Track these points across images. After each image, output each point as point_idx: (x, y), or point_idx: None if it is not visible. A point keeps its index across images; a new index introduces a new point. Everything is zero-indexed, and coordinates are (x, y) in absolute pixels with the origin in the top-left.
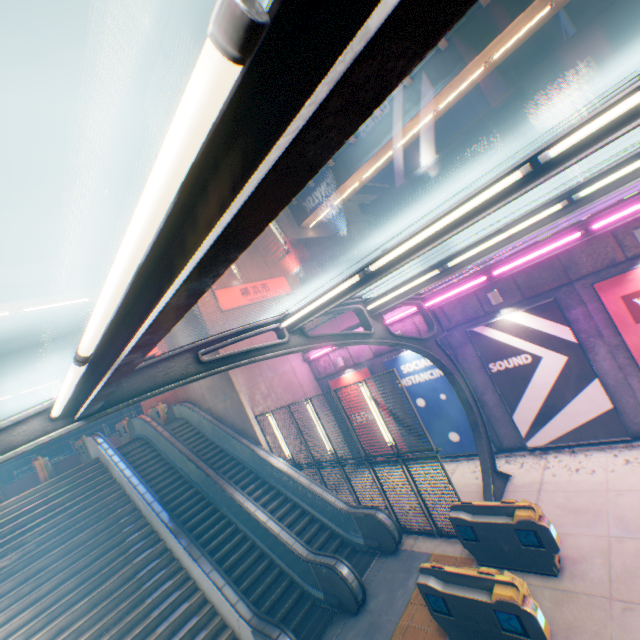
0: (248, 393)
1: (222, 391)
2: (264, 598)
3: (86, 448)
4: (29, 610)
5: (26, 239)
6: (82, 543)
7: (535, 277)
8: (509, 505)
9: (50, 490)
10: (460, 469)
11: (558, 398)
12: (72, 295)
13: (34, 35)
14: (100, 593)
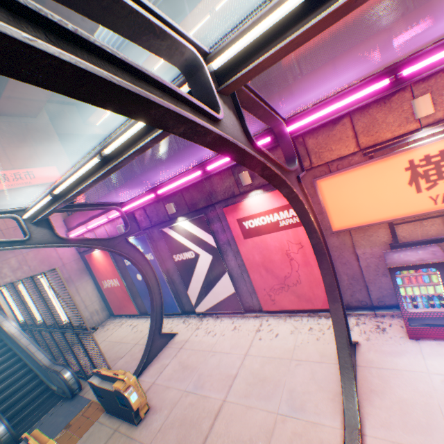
0: None
1: None
2: None
3: None
4: None
5: None
6: None
7: (195, 197)
8: (116, 377)
9: None
10: None
11: (210, 283)
12: None
13: None
14: None
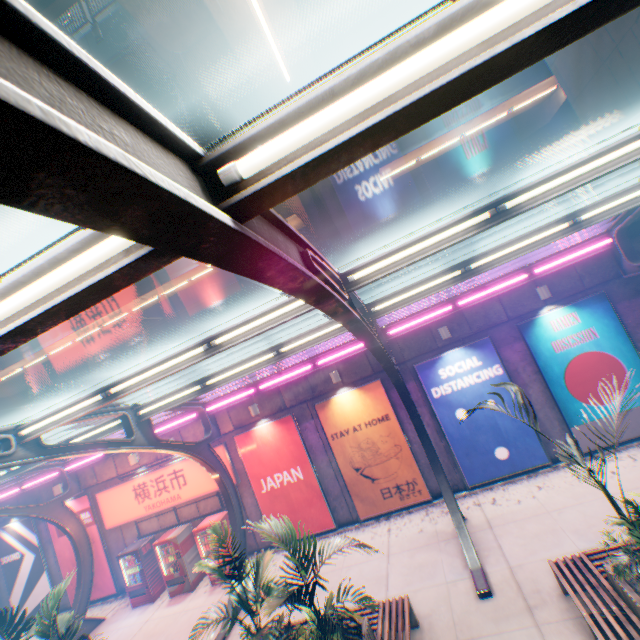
0: None
1: None
2: None
3: None
4: None
5: None
6: None
7: (29, 499)
8: None
9: None
10: None
11: (33, 583)
12: None
13: None
14: None
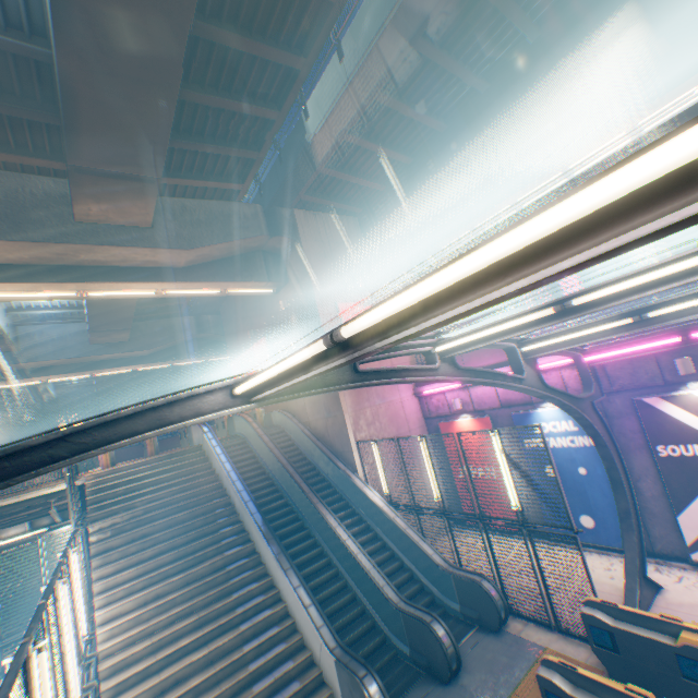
0: (352, 416)
1: (325, 408)
2: (343, 632)
3: (189, 433)
4: (134, 568)
5: (182, 226)
6: (181, 522)
7: None
8: (672, 622)
9: (158, 464)
10: (588, 561)
11: None
12: (207, 285)
13: (238, 31)
14: (193, 573)
